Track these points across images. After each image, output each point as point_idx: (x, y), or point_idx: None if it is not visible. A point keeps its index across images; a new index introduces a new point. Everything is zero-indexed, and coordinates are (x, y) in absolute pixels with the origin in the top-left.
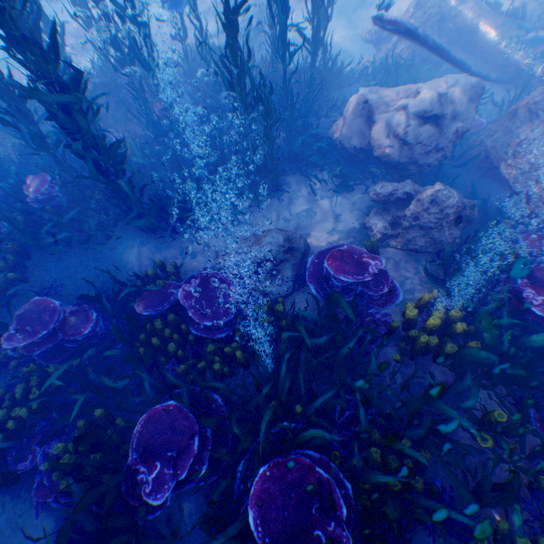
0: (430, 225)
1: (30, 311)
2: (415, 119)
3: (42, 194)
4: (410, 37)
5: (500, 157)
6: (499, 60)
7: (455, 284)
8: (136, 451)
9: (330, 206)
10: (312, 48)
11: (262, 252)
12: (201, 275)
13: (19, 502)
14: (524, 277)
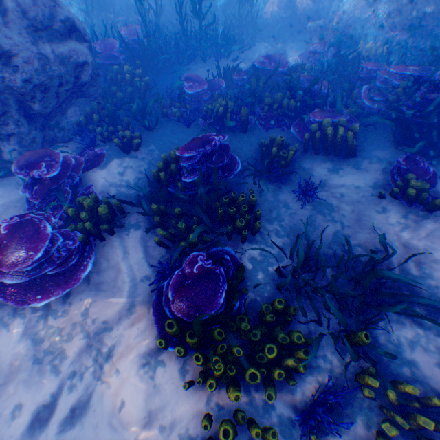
0: (344, 27)
1: (191, 78)
2: None
3: (137, 38)
4: None
5: None
6: None
7: (363, 45)
8: (307, 82)
9: None
10: None
11: (278, 51)
12: (262, 57)
13: (254, 135)
14: (387, 30)
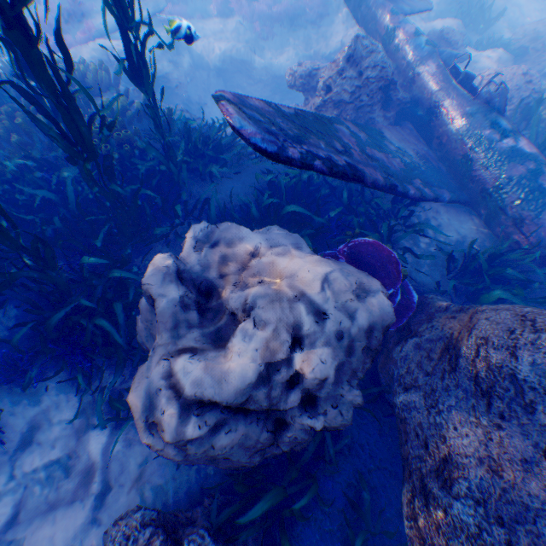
0: None
1: None
2: (209, 412)
3: None
4: (273, 159)
5: (410, 463)
6: (461, 166)
7: None
8: None
9: (106, 454)
10: (68, 146)
11: None
12: None
13: None
14: None
